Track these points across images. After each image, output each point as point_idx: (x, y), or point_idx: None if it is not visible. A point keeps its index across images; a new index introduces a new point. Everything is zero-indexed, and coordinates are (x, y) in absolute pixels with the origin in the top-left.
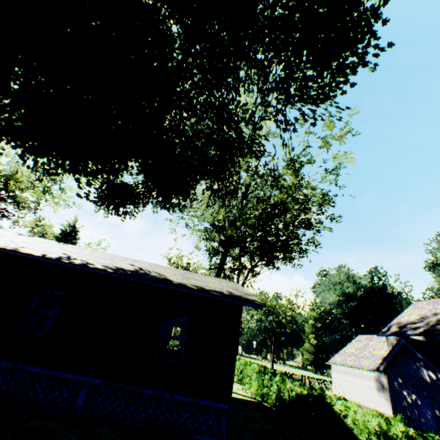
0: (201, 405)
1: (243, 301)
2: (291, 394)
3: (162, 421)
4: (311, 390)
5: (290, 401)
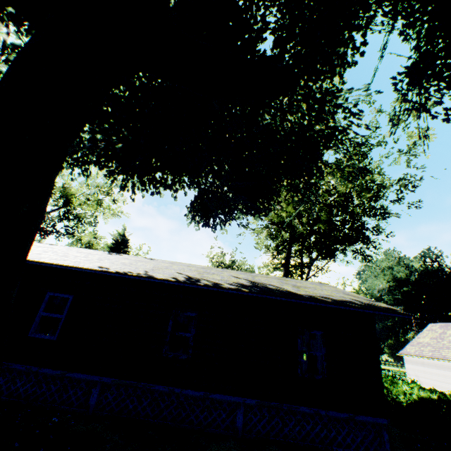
0: (356, 420)
1: (387, 312)
2: (411, 397)
3: (322, 438)
4: (443, 395)
5: (411, 405)
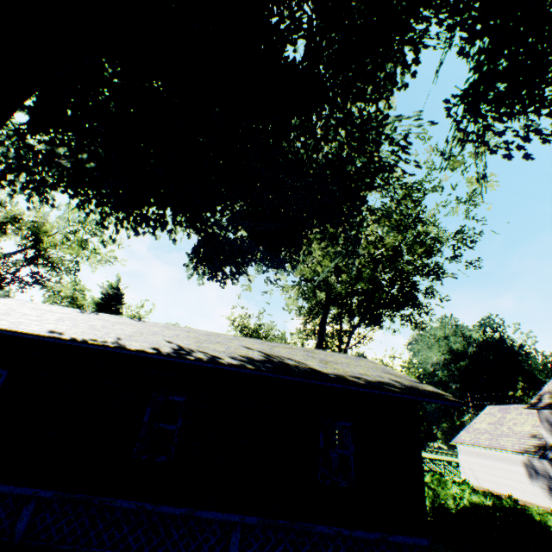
0: (390, 542)
1: (433, 398)
2: (461, 503)
3: None
4: (499, 501)
5: (461, 512)
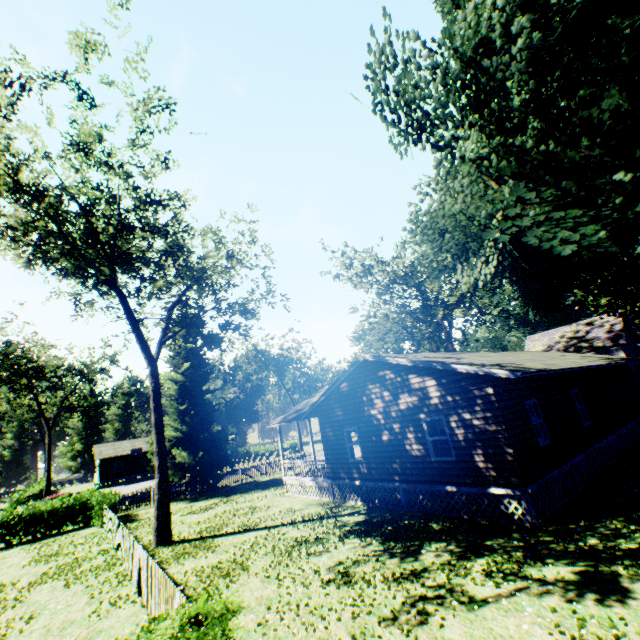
0: None
1: None
2: None
3: None
4: None
5: None
